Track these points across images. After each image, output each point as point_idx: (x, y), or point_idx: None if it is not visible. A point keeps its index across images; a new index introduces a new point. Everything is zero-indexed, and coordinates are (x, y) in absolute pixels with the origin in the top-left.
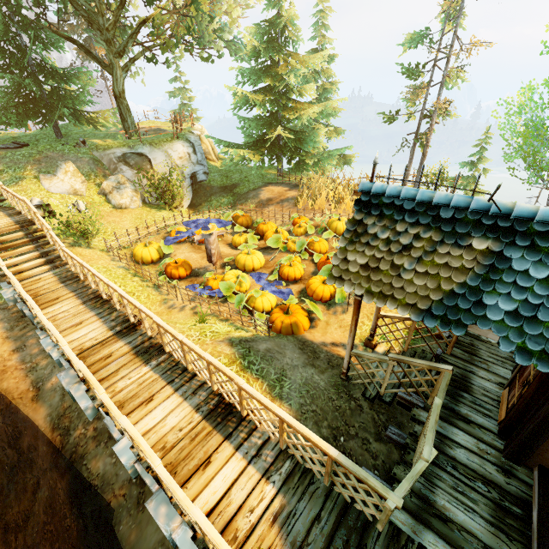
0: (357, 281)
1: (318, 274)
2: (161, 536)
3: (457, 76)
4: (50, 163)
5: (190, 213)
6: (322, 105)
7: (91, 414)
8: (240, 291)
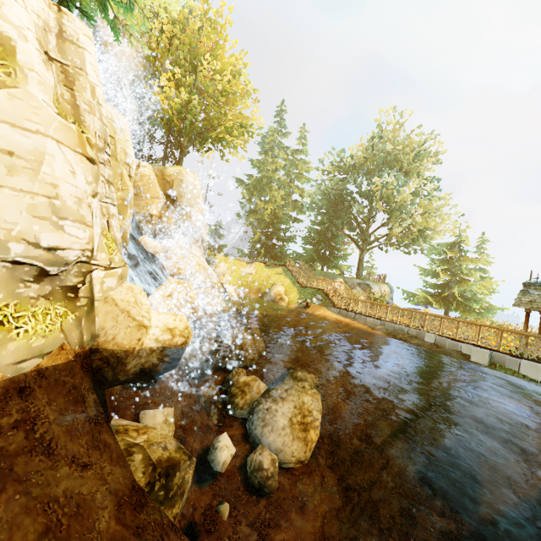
0: (526, 305)
1: None
2: (453, 349)
3: None
4: (328, 278)
5: None
6: (483, 283)
7: (406, 331)
8: None
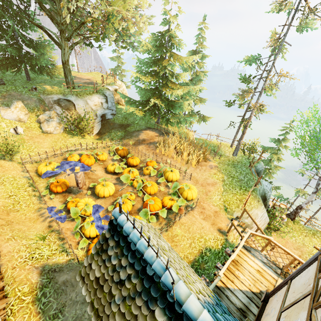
0: (89, 289)
1: (140, 213)
2: None
3: (274, 88)
4: (11, 99)
5: (97, 138)
6: (188, 87)
7: None
8: (85, 214)
